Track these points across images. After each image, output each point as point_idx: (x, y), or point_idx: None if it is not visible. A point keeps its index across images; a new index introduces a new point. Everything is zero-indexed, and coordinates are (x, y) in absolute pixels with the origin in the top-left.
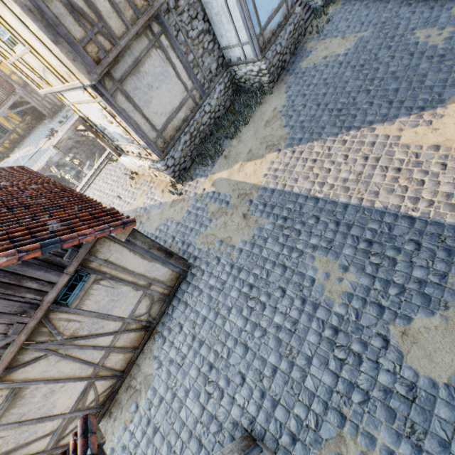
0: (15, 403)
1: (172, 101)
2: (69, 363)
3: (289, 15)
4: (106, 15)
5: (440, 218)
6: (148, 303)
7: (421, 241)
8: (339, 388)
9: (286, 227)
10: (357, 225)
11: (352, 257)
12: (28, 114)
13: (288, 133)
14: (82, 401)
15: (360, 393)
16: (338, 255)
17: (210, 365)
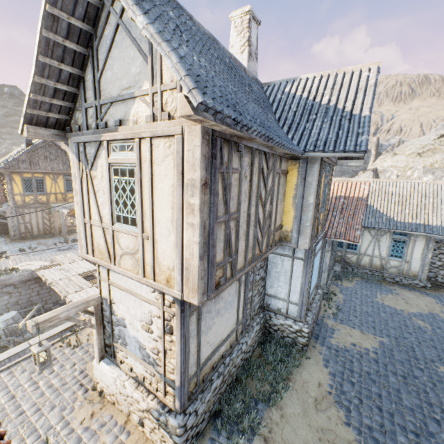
0: None
1: (224, 330)
2: None
3: (316, 293)
4: (239, 251)
5: None
6: None
7: None
8: None
9: None
10: None
11: None
12: None
13: (358, 440)
14: None
15: None
16: None
17: None
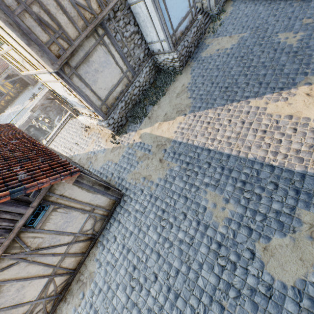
0: None
1: (112, 80)
2: (35, 266)
3: (194, 20)
4: (64, 25)
5: (291, 167)
6: (92, 222)
7: (278, 183)
8: (220, 286)
9: (188, 170)
10: (236, 169)
11: (232, 193)
12: (17, 82)
13: (192, 102)
14: (44, 291)
15: (235, 291)
16: (222, 191)
17: (134, 266)
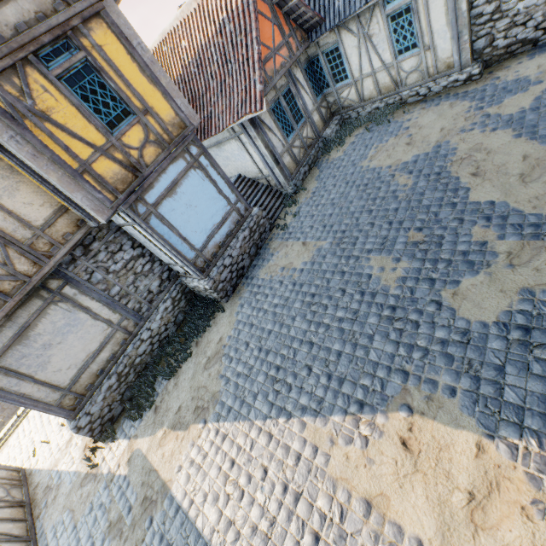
0: None
1: (87, 346)
2: None
3: (244, 218)
4: None
5: None
6: None
7: None
8: None
9: None
10: None
11: None
12: None
13: (221, 391)
14: None
15: None
16: None
17: None
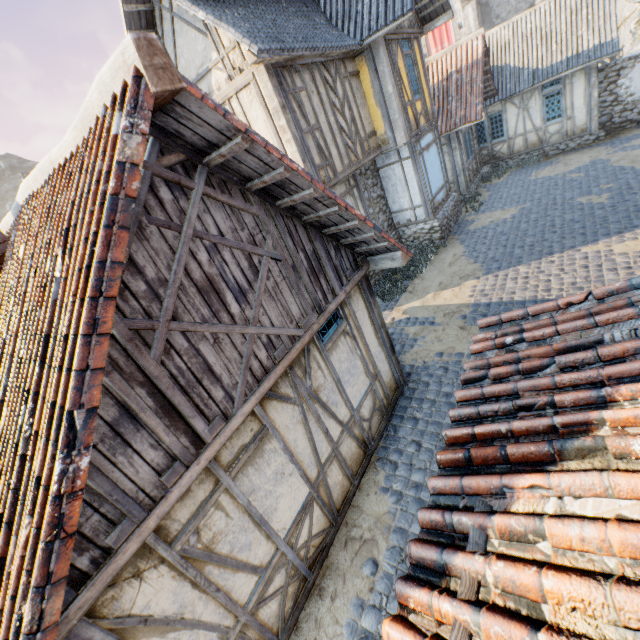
0: (255, 458)
1: None
2: (304, 436)
3: (448, 196)
4: (334, 157)
5: None
6: (370, 405)
7: None
8: None
9: None
10: None
11: None
12: None
13: (482, 266)
14: (296, 530)
15: None
16: None
17: None
